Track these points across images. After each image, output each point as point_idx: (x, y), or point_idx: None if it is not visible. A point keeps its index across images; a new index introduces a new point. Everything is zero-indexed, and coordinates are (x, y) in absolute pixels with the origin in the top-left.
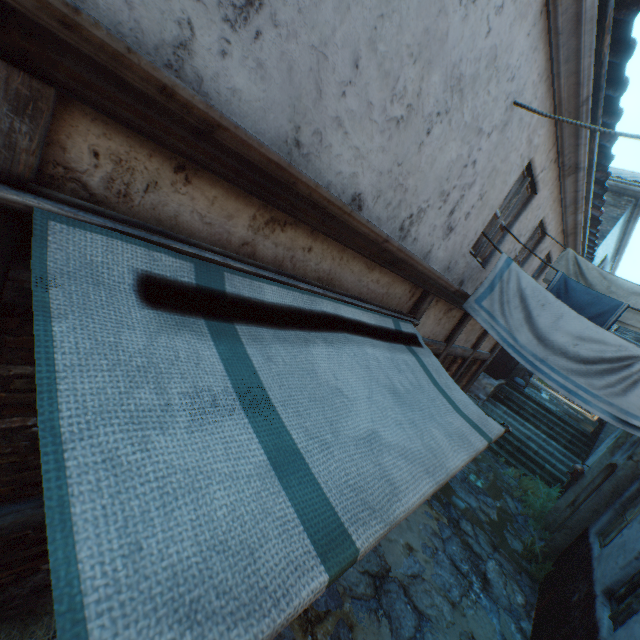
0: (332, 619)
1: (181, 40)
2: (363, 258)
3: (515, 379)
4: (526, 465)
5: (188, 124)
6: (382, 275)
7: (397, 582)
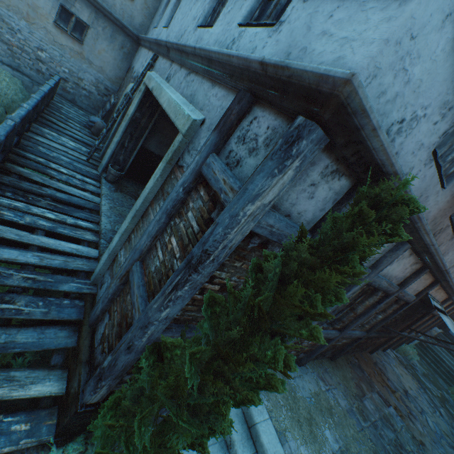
0: (397, 394)
1: (451, 273)
2: (443, 291)
3: (449, 331)
4: (452, 381)
5: (447, 284)
6: (443, 294)
7: (411, 395)
